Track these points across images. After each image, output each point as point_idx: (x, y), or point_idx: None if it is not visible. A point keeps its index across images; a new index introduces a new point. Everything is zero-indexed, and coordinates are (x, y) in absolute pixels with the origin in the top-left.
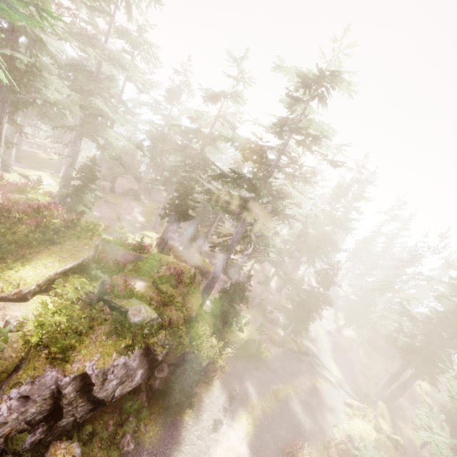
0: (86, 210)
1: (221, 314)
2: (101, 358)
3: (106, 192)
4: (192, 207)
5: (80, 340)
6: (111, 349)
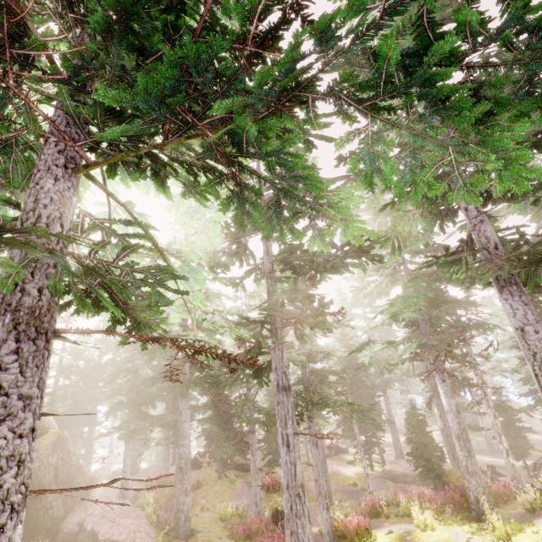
0: None
1: None
2: None
3: None
4: None
5: None
6: None
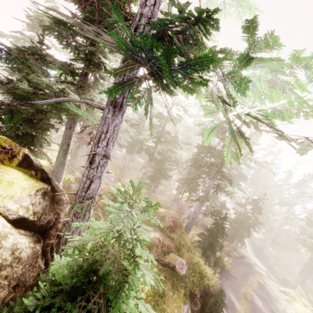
0: None
1: (208, 247)
2: (179, 312)
3: (84, 156)
4: (170, 169)
5: (164, 302)
6: (179, 302)
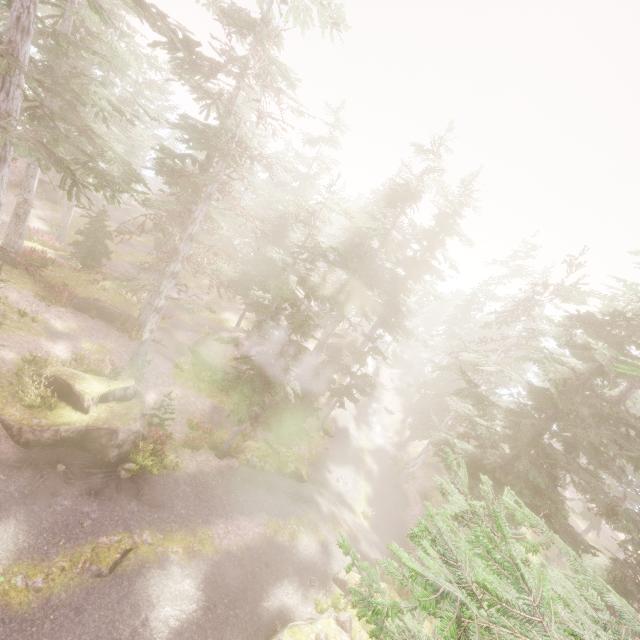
0: None
1: None
2: None
3: None
4: None
5: None
6: None
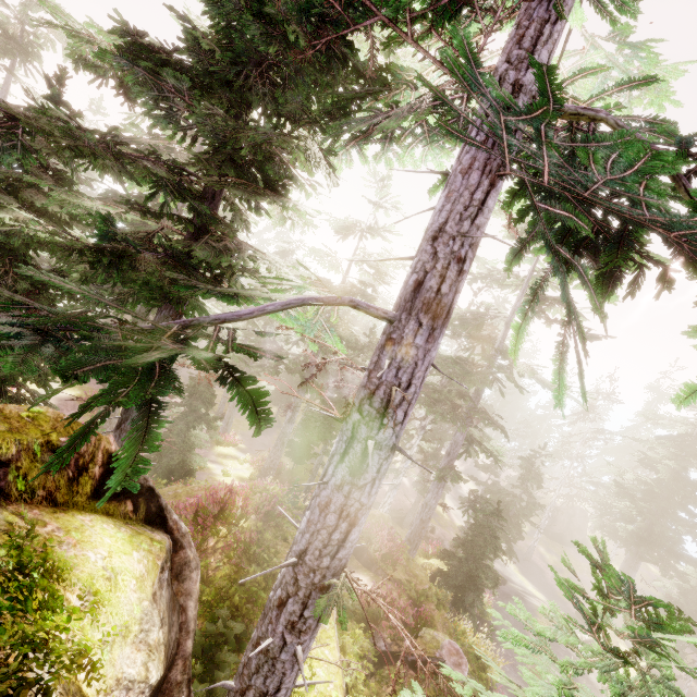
0: (204, 460)
1: (468, 583)
2: None
3: None
4: None
5: None
6: None
